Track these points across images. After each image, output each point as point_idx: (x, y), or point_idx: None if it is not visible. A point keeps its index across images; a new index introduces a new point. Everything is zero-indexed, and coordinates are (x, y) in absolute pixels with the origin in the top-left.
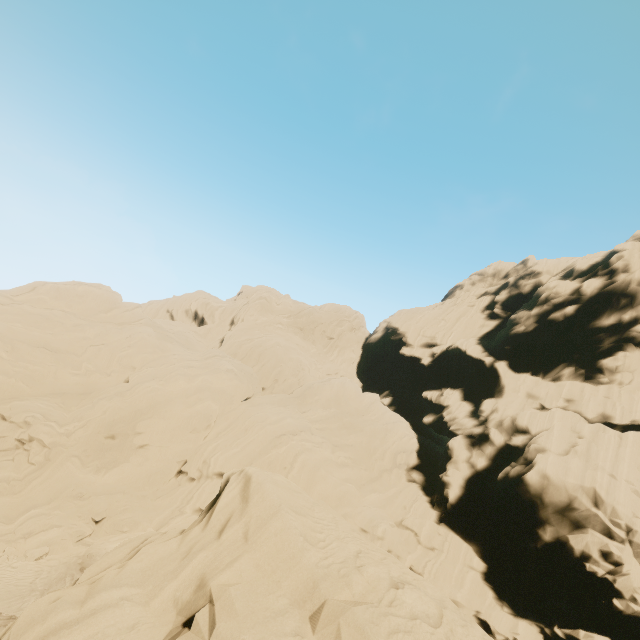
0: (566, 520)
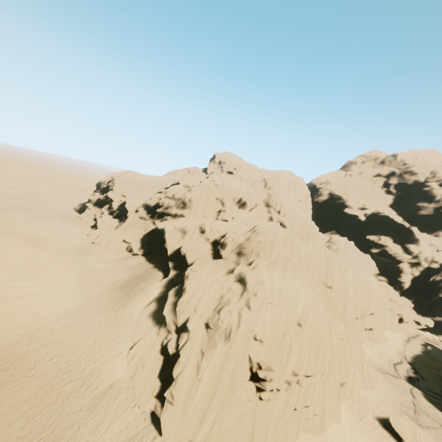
0: None
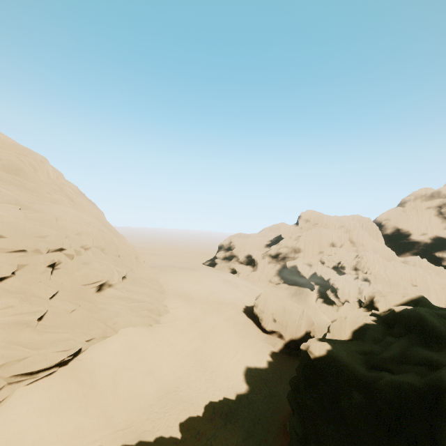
0: None
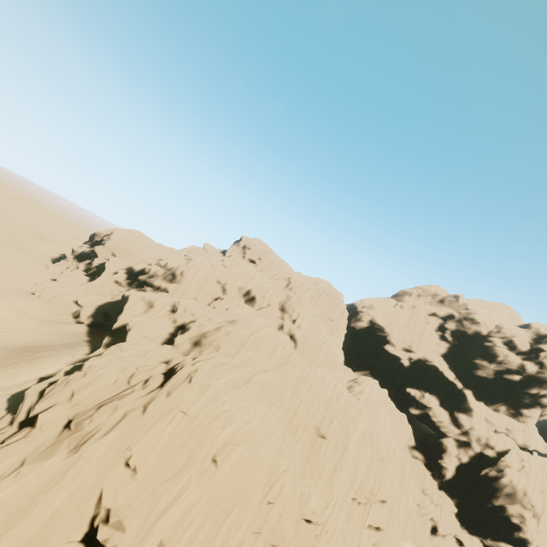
0: (509, 498)
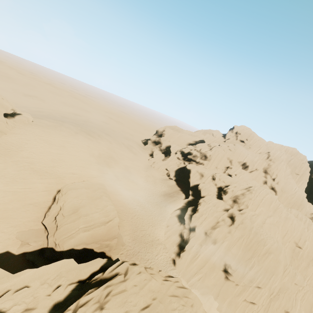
0: None
